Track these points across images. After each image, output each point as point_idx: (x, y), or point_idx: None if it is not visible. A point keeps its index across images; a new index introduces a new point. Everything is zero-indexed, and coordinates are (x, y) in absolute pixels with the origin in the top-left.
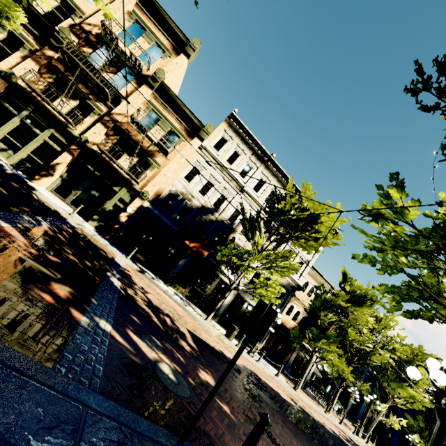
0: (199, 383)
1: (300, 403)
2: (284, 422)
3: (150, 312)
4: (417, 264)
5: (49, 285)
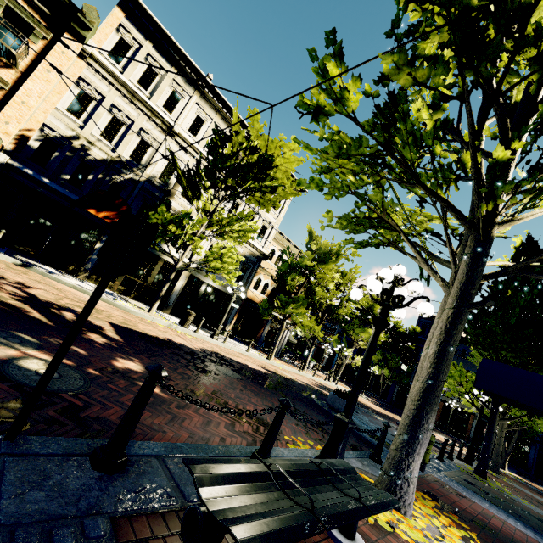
0: (110, 372)
1: (273, 369)
2: (246, 386)
3: (26, 308)
4: (363, 180)
5: None
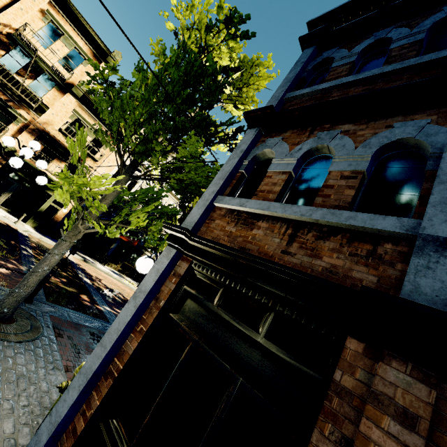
0: None
1: None
2: None
3: (112, 294)
4: None
5: (81, 297)
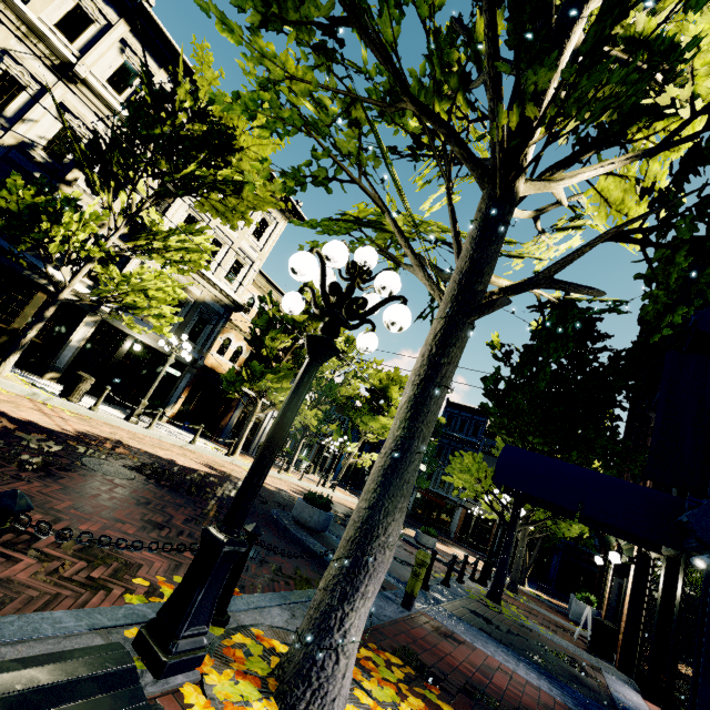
0: None
1: (229, 469)
2: (129, 490)
3: None
4: (328, 110)
5: None
